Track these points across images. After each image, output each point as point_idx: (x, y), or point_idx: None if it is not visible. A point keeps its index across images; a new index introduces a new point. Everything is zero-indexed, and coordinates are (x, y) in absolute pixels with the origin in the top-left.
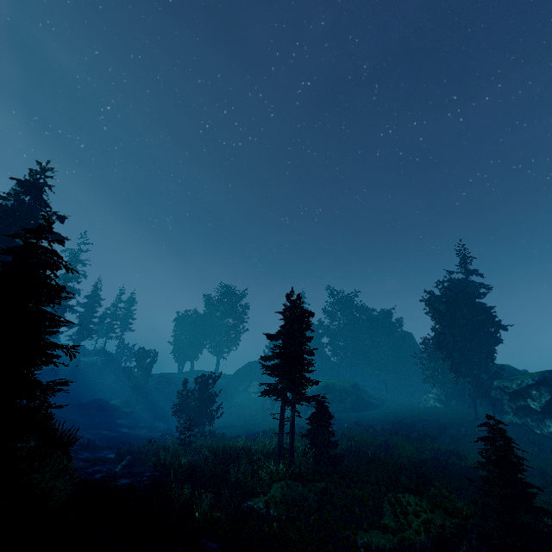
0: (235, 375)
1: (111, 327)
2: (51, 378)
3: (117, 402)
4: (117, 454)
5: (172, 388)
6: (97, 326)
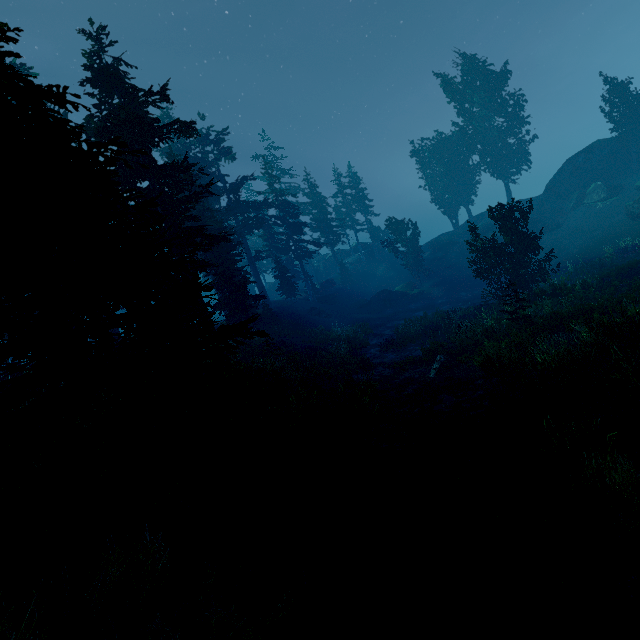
0: (546, 193)
1: (351, 218)
2: (330, 289)
3: (400, 288)
4: (423, 350)
5: (454, 250)
6: (339, 224)
